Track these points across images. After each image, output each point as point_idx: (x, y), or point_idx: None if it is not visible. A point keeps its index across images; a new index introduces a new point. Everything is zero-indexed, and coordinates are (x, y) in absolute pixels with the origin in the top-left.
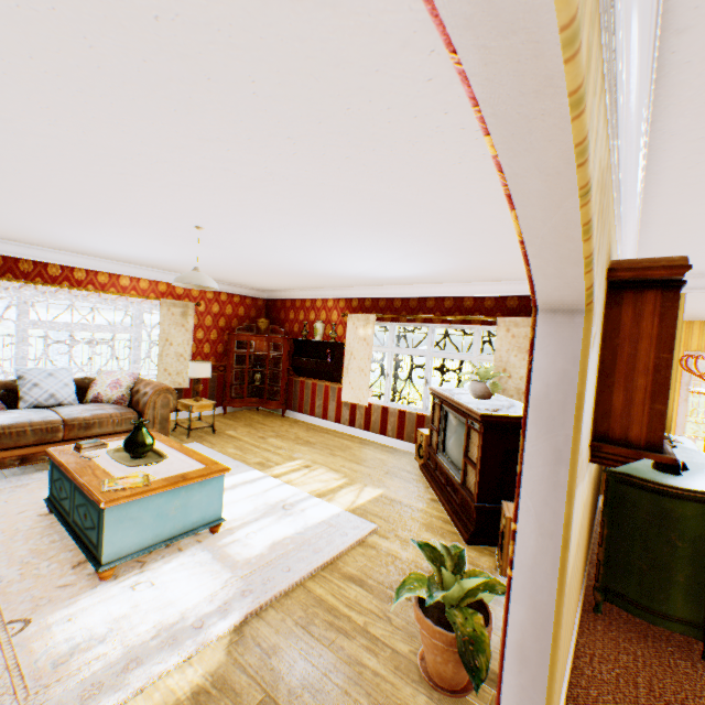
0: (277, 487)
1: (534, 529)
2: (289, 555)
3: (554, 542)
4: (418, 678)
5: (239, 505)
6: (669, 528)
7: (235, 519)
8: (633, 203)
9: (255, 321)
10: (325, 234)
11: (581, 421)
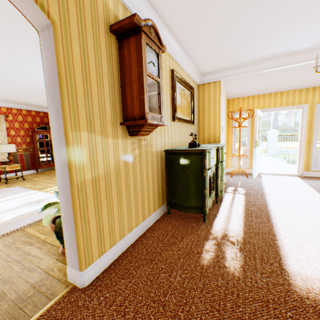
0: (41, 195)
1: (59, 156)
2: (23, 219)
3: (65, 159)
4: (57, 253)
5: (11, 204)
6: (186, 169)
7: (3, 210)
8: (141, 3)
9: (48, 124)
10: (25, 51)
11: (63, 90)
